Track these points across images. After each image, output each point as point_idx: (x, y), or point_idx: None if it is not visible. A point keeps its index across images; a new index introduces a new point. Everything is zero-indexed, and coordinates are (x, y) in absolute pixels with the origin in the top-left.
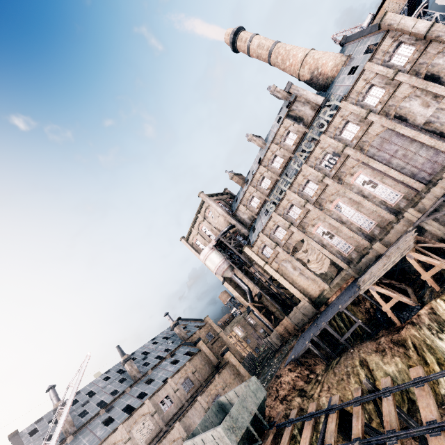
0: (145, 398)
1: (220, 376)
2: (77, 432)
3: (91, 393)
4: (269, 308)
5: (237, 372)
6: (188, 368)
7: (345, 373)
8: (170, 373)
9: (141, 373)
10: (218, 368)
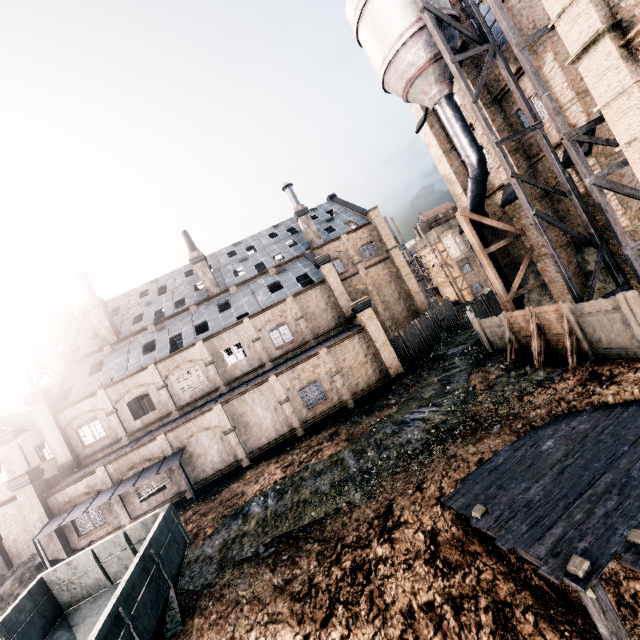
0: (201, 337)
1: (333, 351)
2: (118, 344)
3: (163, 290)
4: (526, 239)
5: (376, 352)
6: (289, 308)
7: None
8: (255, 307)
9: (223, 287)
10: (350, 324)
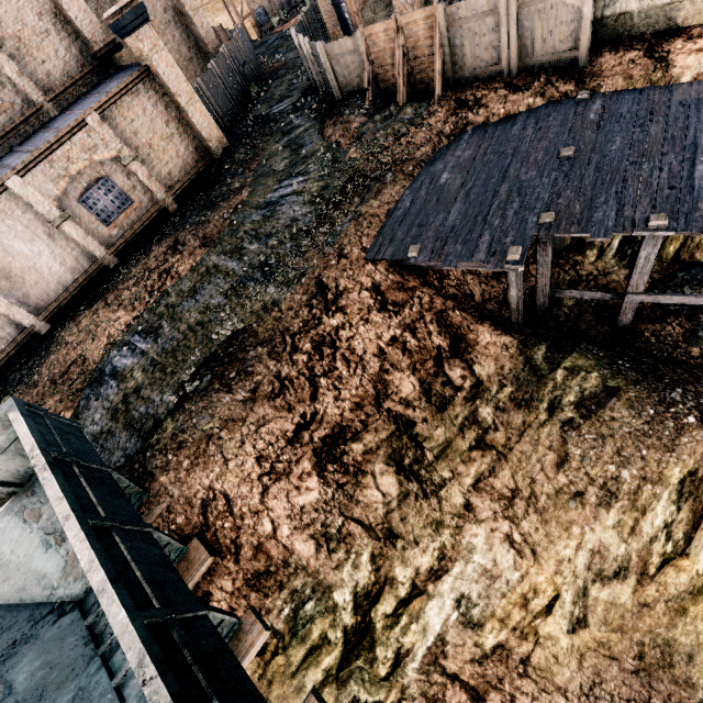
0: None
1: (111, 118)
2: None
3: None
4: None
5: (181, 116)
6: None
7: (604, 483)
8: None
9: None
10: (110, 66)
